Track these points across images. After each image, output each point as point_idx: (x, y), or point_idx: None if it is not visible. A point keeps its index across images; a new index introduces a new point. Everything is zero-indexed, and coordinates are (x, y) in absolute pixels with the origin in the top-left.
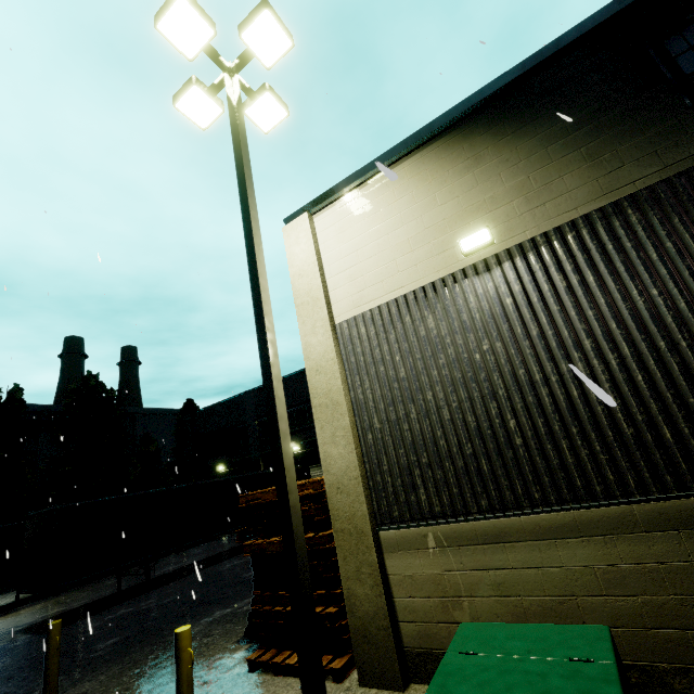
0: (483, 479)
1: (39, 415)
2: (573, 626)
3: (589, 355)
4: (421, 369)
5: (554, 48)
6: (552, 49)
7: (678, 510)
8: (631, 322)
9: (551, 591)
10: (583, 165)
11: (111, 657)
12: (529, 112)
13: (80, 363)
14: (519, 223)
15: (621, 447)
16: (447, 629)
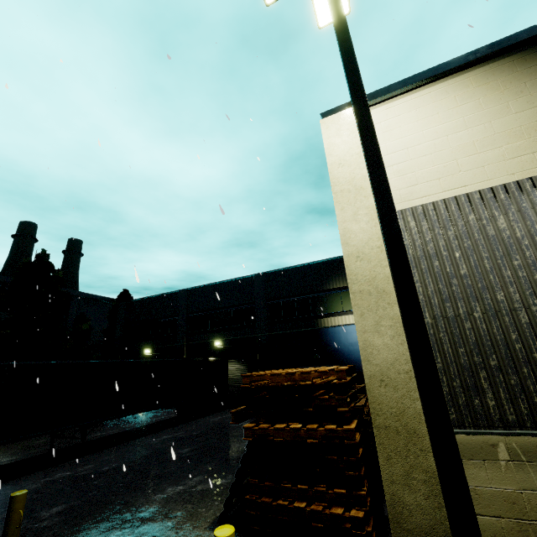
0: None
1: None
2: None
3: None
4: (489, 267)
5: None
6: None
7: None
8: None
9: None
10: None
11: (60, 530)
12: None
13: (30, 245)
14: None
15: None
16: None
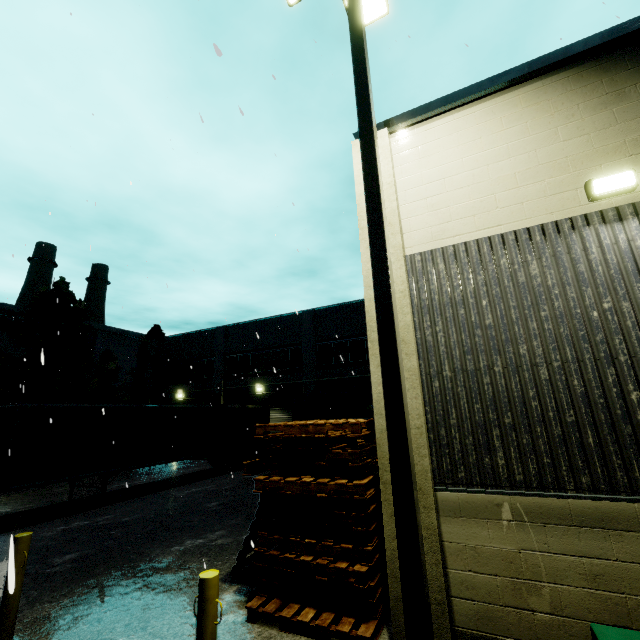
0: (586, 453)
1: None
2: None
3: None
4: (515, 318)
5: None
6: None
7: None
8: None
9: None
10: None
11: (72, 576)
12: None
13: (49, 271)
14: None
15: None
16: (517, 615)
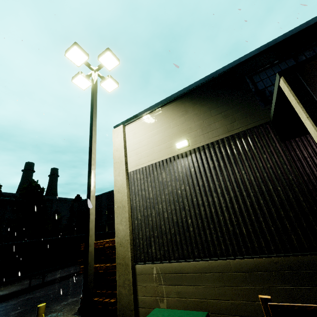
0: (176, 244)
1: (8, 198)
2: (195, 311)
3: (219, 195)
4: (158, 194)
5: (215, 74)
6: (214, 74)
7: (246, 263)
8: (234, 183)
9: (198, 296)
10: (222, 119)
11: None
12: (206, 96)
13: (31, 174)
14: (199, 139)
15: (228, 235)
16: None
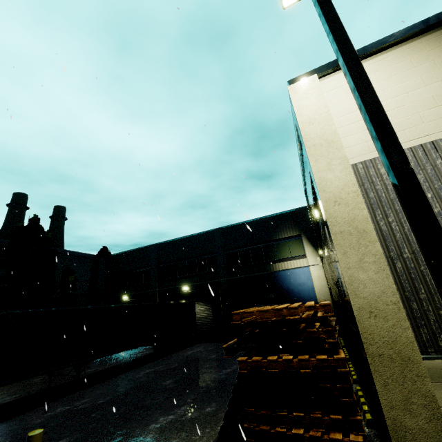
0: None
1: None
2: None
3: None
4: None
5: None
6: None
7: None
8: None
9: None
10: None
11: None
12: None
13: (22, 212)
14: None
15: None
16: None
